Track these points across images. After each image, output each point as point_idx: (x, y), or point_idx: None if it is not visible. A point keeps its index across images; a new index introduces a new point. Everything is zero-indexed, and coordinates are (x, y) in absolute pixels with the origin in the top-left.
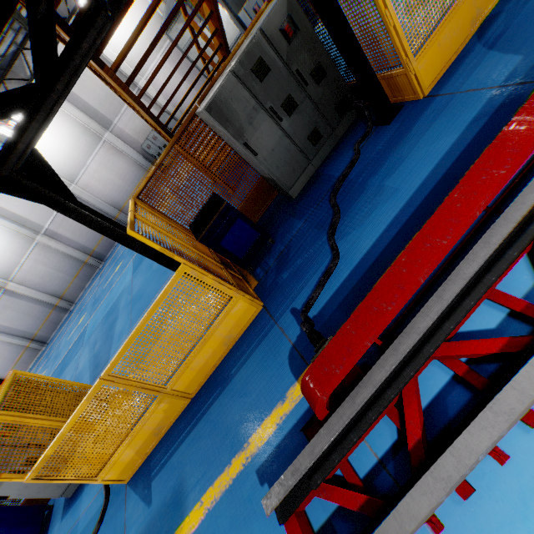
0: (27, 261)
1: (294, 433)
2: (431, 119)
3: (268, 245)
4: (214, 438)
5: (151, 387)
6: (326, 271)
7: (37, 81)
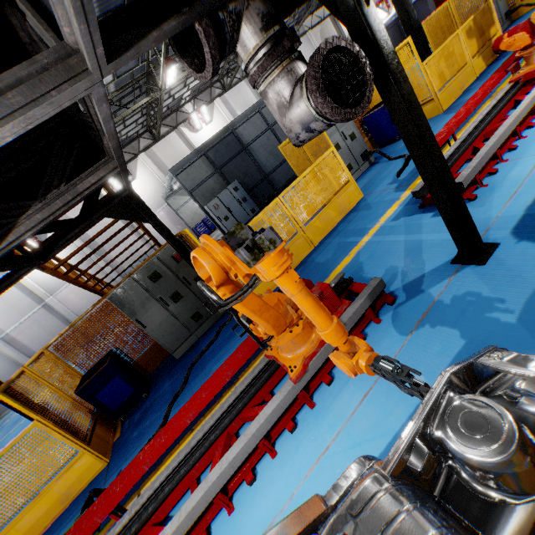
0: None
1: None
2: None
3: (144, 399)
4: None
5: None
6: (150, 438)
7: None
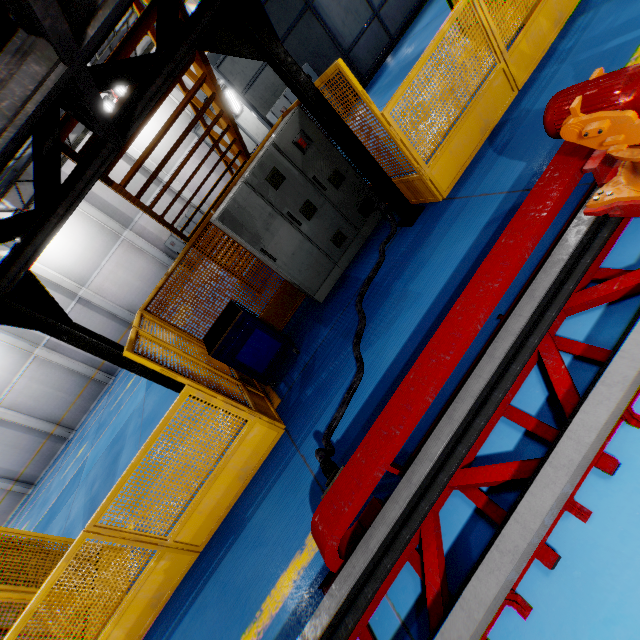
0: (20, 380)
1: (312, 592)
2: (450, 222)
3: (293, 356)
4: (222, 605)
5: (148, 539)
6: (350, 387)
7: (37, 207)
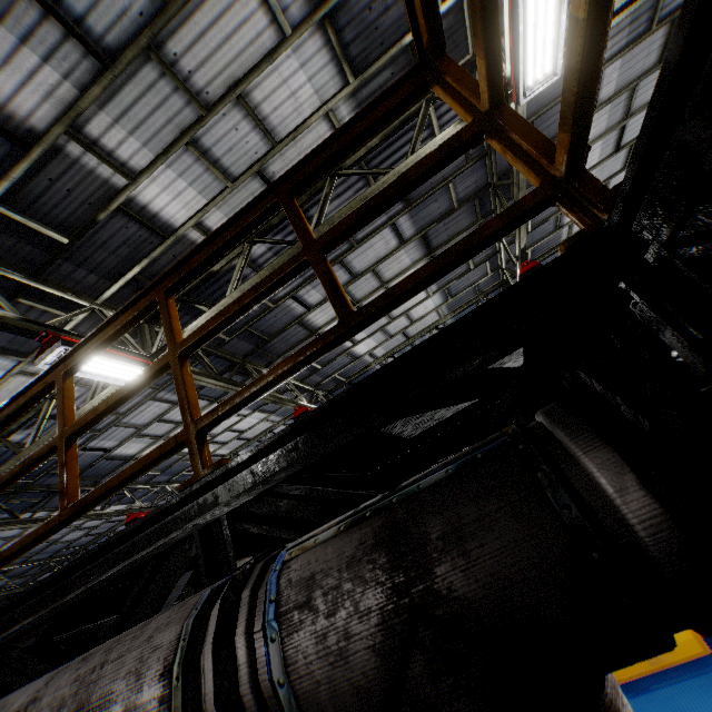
0: None
1: None
2: None
3: None
4: None
5: None
6: None
7: None
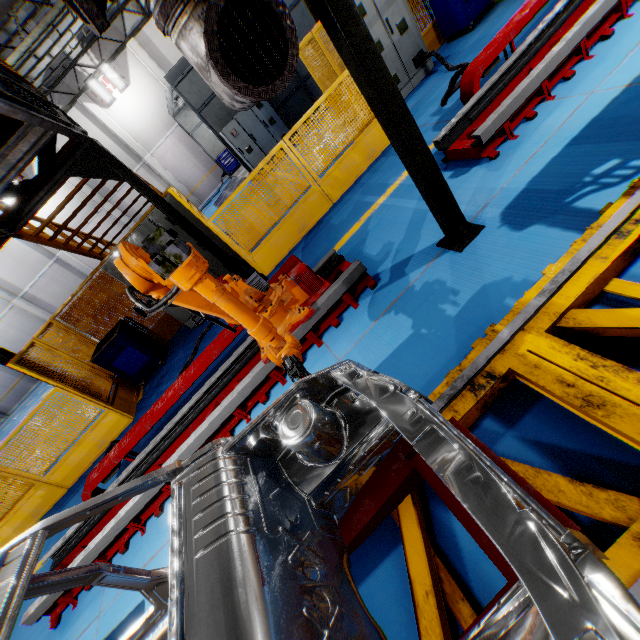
0: None
1: None
2: None
3: (162, 365)
4: None
5: (29, 476)
6: None
7: None
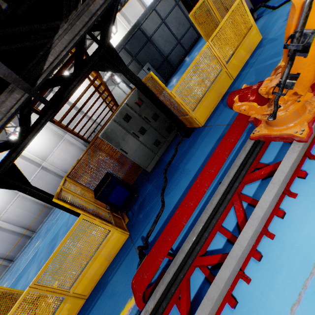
0: (11, 206)
1: None
2: (204, 137)
3: (135, 198)
4: None
5: (60, 291)
6: (157, 214)
7: (19, 136)
